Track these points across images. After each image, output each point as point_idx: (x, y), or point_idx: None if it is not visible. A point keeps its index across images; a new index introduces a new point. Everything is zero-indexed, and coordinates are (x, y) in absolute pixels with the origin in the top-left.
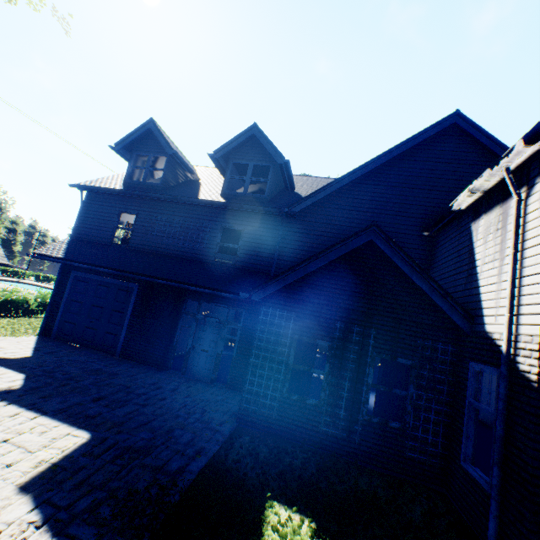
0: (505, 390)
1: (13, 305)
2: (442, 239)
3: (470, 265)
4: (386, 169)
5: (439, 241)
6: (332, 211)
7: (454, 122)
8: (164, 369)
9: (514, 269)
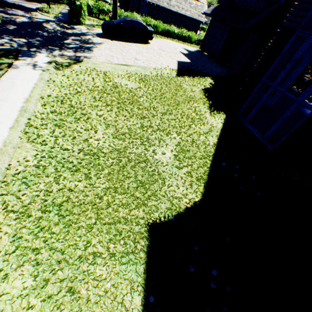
0: None
1: (200, 42)
2: None
3: None
4: None
5: None
6: None
7: None
8: (224, 66)
9: None
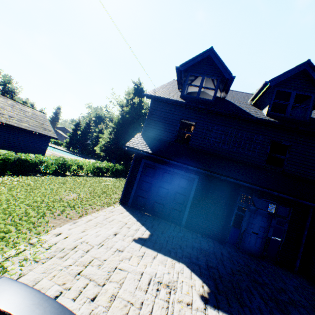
0: None
1: (65, 167)
2: None
3: None
4: None
5: None
6: None
7: None
8: (222, 242)
9: None
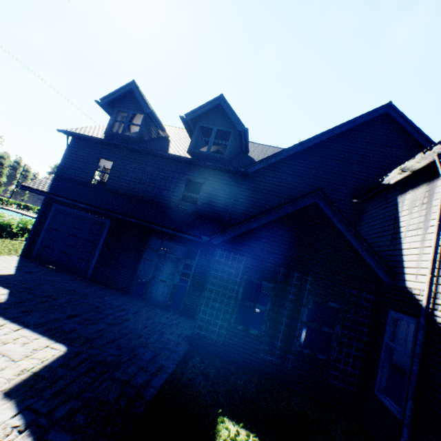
0: (423, 337)
1: None
2: (369, 206)
3: (394, 230)
4: (327, 144)
5: (366, 208)
6: (279, 174)
7: (386, 112)
8: (128, 294)
9: (438, 238)
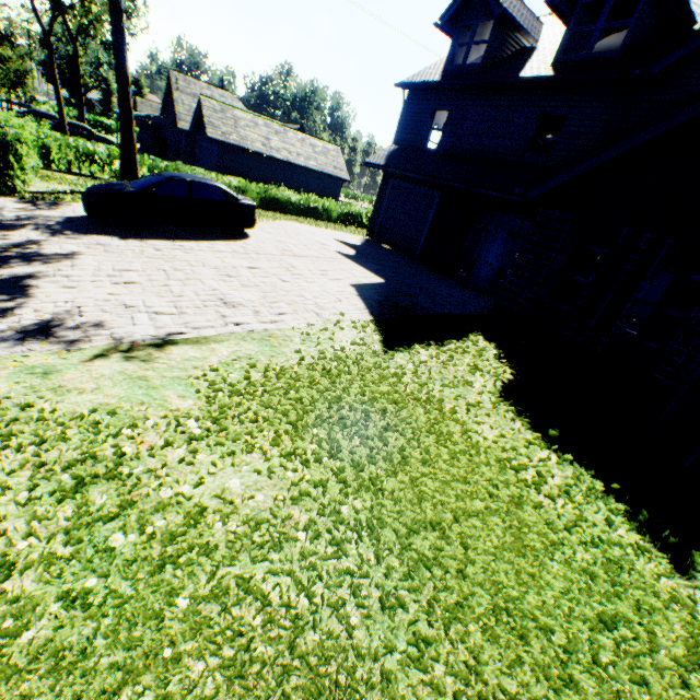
0: None
1: (351, 218)
2: None
3: None
4: None
5: None
6: None
7: None
8: (450, 276)
9: None
